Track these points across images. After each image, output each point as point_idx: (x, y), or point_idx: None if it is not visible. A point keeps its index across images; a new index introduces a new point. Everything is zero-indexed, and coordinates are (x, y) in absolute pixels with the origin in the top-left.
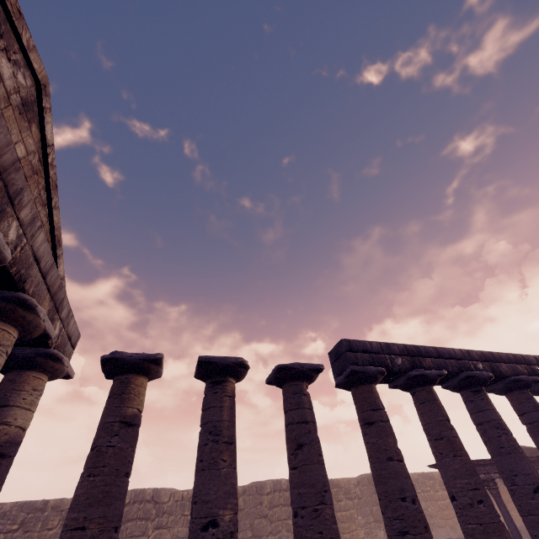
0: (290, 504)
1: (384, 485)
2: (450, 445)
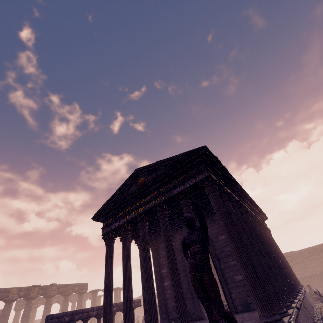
0: None
1: None
2: (31, 322)
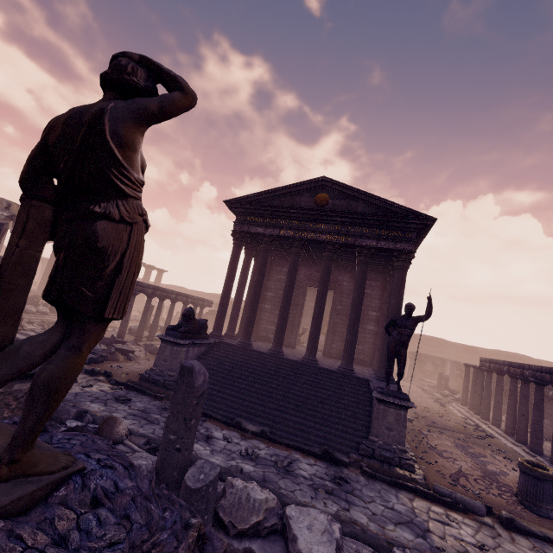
0: None
1: None
2: None
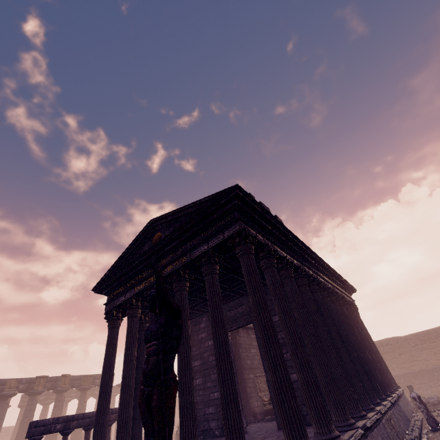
0: (3, 438)
1: (13, 435)
2: None
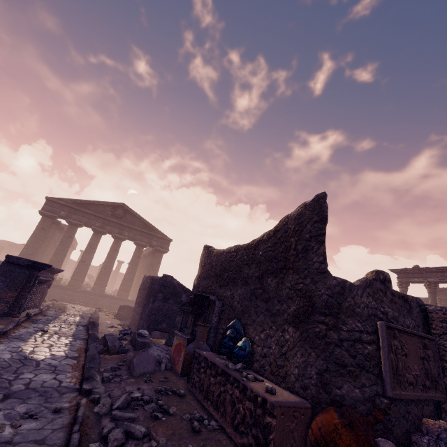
0: None
1: None
2: None
